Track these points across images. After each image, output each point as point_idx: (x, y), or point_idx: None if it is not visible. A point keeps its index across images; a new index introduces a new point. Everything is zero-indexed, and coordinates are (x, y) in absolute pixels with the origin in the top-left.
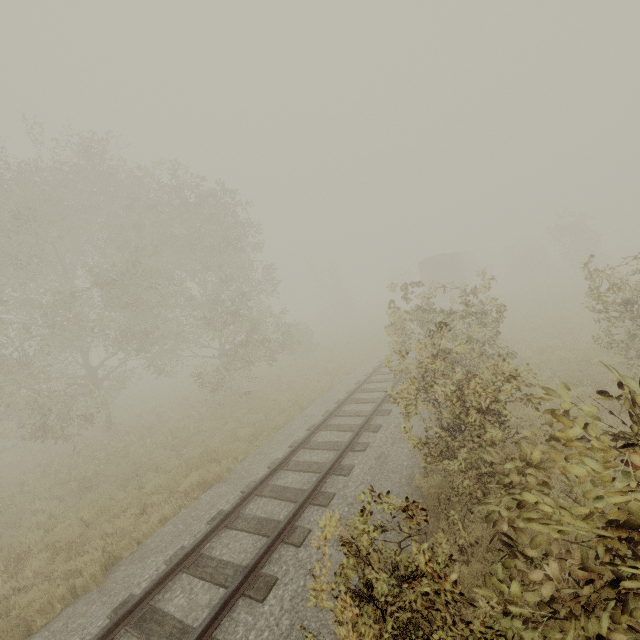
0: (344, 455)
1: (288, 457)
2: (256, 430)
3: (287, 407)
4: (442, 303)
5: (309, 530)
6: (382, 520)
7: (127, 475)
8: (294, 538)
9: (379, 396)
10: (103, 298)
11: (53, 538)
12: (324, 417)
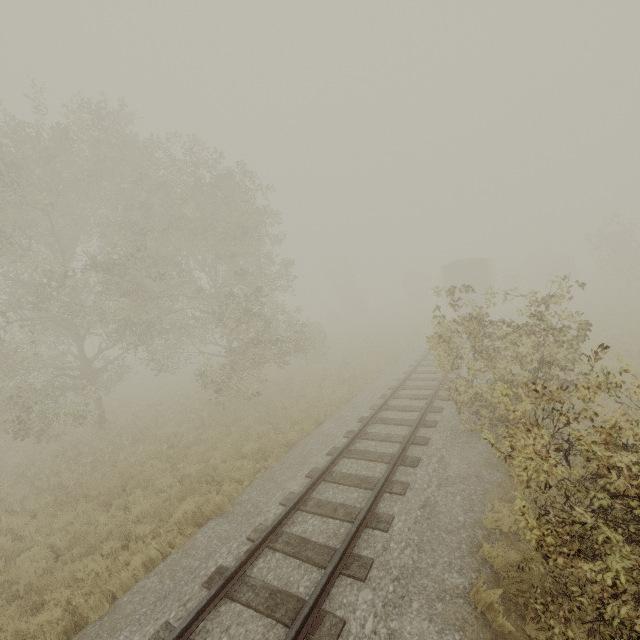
0: (379, 498)
1: (306, 493)
2: (264, 446)
3: (299, 419)
4: (463, 311)
5: (343, 622)
6: (445, 614)
7: (112, 490)
8: (322, 634)
9: (411, 417)
10: (101, 283)
11: (10, 576)
12: (348, 440)
